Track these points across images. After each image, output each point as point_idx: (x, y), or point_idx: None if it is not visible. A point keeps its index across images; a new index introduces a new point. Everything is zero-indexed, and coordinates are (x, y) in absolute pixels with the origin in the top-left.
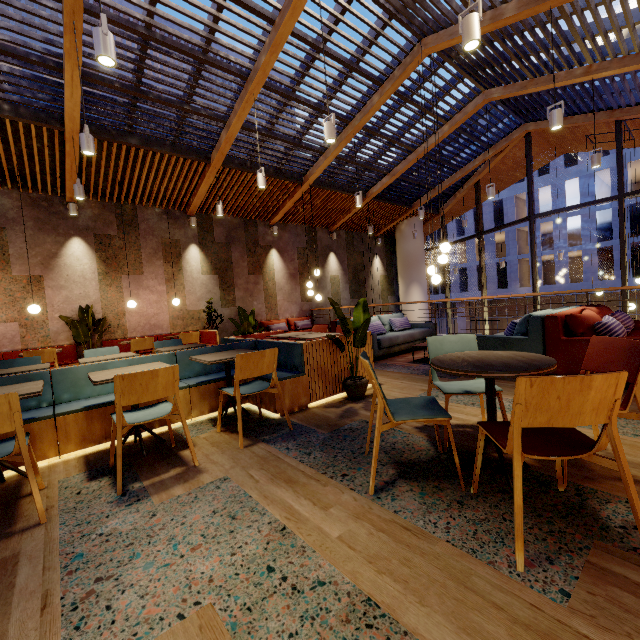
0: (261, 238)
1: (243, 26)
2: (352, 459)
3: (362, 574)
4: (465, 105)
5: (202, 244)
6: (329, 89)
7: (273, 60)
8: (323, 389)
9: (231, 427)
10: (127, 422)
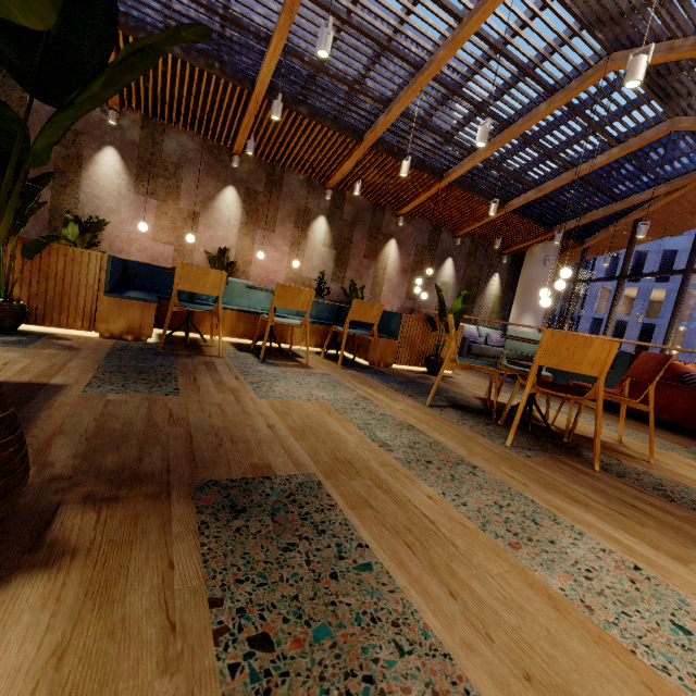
0: (385, 225)
1: (431, 20)
2: (419, 393)
3: (410, 420)
4: (645, 129)
5: (330, 218)
6: (497, 90)
7: (450, 56)
8: (408, 358)
9: (330, 358)
10: (274, 319)
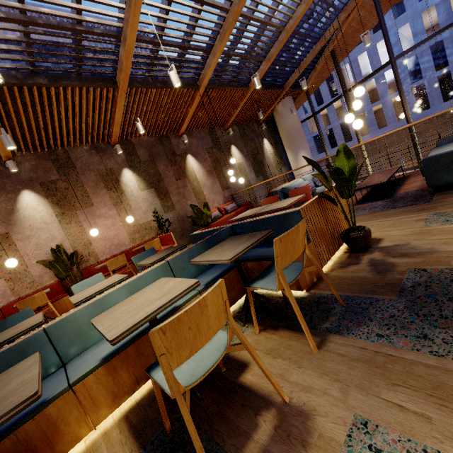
0: (176, 148)
1: None
2: None
3: None
4: None
5: (132, 166)
6: None
7: None
8: (326, 250)
9: (266, 322)
10: (184, 386)
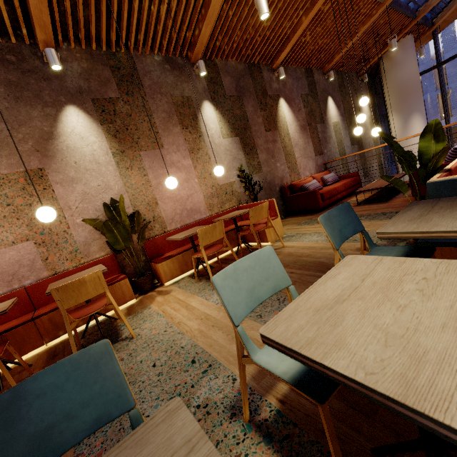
0: (268, 86)
1: None
2: None
3: None
4: None
5: (214, 100)
6: None
7: None
8: None
9: None
10: None
